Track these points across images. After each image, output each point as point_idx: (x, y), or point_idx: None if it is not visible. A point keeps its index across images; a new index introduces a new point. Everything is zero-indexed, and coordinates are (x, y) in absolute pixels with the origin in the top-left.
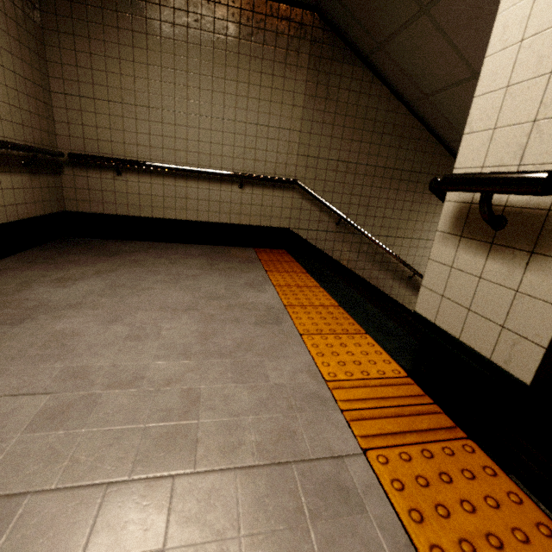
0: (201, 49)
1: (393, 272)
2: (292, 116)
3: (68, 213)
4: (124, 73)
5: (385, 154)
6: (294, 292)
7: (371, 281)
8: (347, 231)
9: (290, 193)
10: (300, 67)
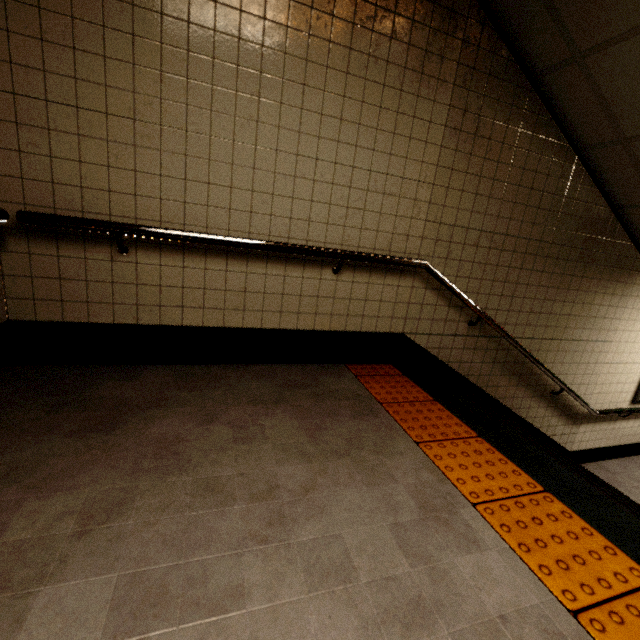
0: (288, 33)
1: (534, 386)
2: (424, 160)
3: (15, 324)
4: (141, 63)
5: (542, 222)
6: (530, 531)
7: (505, 402)
8: (481, 334)
9: (409, 280)
10: (443, 81)
